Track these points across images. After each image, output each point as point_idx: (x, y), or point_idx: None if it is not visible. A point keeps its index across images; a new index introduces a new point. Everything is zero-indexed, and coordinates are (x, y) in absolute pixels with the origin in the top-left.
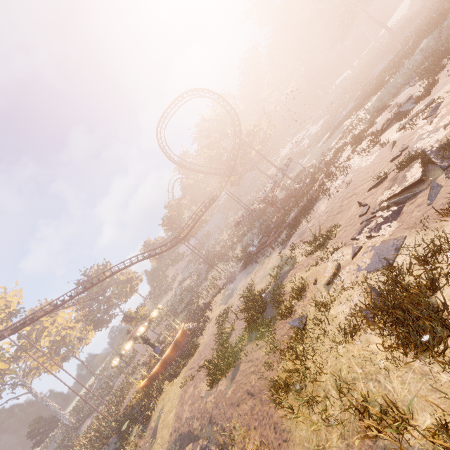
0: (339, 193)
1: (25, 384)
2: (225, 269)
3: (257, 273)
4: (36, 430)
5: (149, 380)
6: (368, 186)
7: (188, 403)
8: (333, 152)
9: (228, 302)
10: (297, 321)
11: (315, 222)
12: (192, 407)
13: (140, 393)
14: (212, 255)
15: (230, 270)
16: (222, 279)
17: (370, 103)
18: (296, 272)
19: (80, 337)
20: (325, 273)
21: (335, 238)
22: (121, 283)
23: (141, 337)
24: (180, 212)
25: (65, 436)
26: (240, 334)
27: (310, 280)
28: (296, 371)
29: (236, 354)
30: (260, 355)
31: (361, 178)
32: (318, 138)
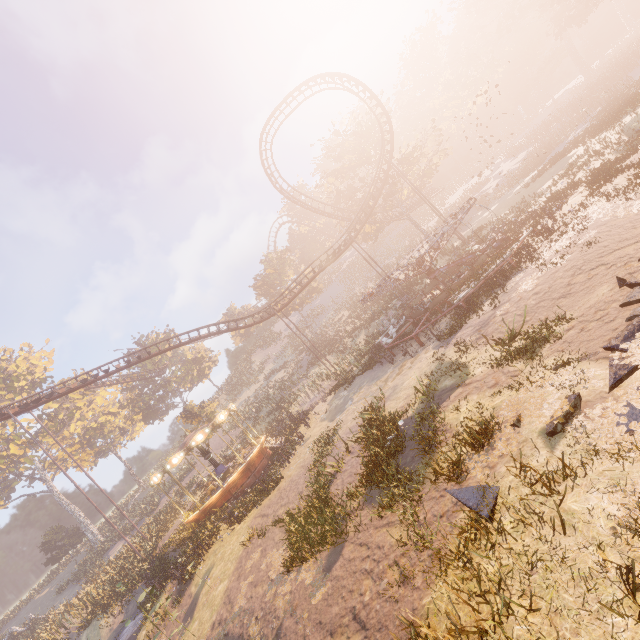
0: (565, 262)
1: (45, 480)
2: (337, 365)
3: (390, 380)
4: (53, 543)
5: (202, 513)
6: (639, 251)
7: (248, 581)
8: (547, 197)
9: (335, 419)
10: (473, 497)
11: (511, 308)
12: (252, 591)
13: (187, 529)
14: (321, 341)
15: (346, 368)
16: (331, 380)
17: (632, 116)
18: (469, 393)
19: (124, 428)
20: (542, 409)
21: (557, 342)
22: (186, 362)
23: (199, 448)
24: (282, 272)
25: (89, 558)
26: (351, 482)
27: (503, 416)
28: (477, 633)
29: (340, 522)
30: (386, 541)
31: (619, 236)
32: (513, 180)
